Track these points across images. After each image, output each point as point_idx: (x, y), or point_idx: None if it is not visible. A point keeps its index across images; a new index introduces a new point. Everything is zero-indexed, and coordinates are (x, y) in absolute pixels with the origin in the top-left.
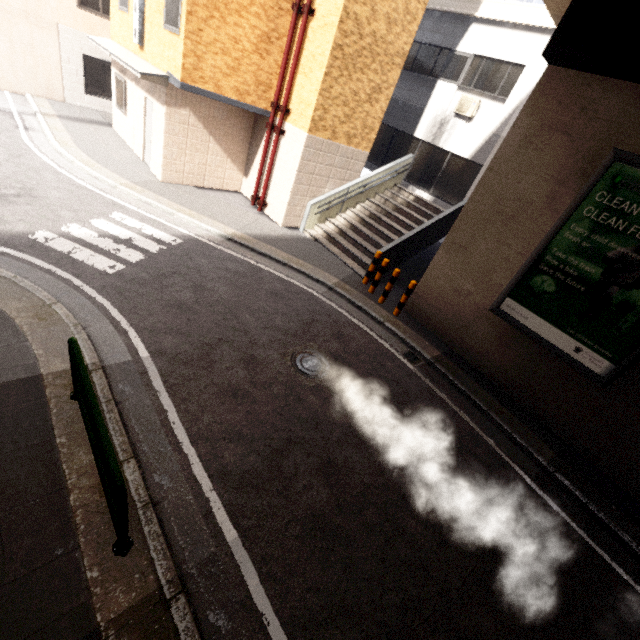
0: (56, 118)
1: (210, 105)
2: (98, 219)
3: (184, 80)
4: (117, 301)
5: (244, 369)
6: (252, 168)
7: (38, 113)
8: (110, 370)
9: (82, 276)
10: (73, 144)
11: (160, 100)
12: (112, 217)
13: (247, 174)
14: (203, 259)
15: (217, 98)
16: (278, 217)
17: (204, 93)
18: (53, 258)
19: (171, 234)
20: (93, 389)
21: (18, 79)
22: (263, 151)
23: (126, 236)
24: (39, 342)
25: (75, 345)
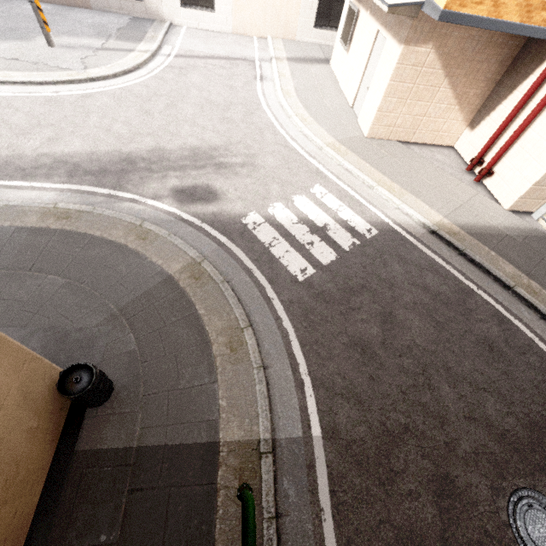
0: (285, 61)
1: (464, 33)
2: (300, 195)
3: (449, 5)
4: (301, 327)
5: (434, 504)
6: (487, 118)
7: (273, 58)
8: (279, 449)
9: (275, 282)
10: (294, 93)
11: (398, 36)
12: (313, 192)
13: (474, 125)
14: (398, 265)
15: (487, 24)
16: (506, 196)
17: (470, 20)
18: (255, 252)
19: (367, 219)
20: (259, 486)
21: (265, 23)
22: (523, 98)
23: (322, 222)
24: (225, 386)
25: (251, 538)
